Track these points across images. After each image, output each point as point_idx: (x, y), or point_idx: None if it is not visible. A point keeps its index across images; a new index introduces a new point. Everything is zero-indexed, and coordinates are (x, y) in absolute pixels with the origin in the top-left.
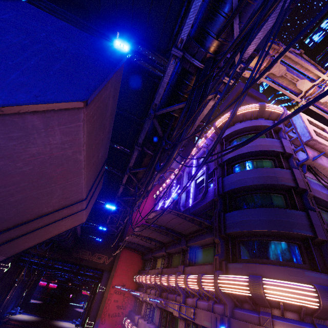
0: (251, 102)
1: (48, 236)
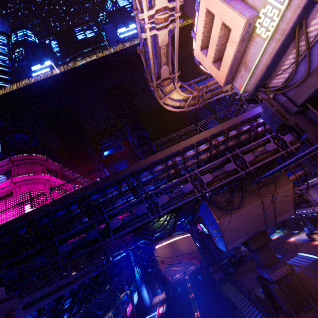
0: (192, 2)
1: (289, 199)
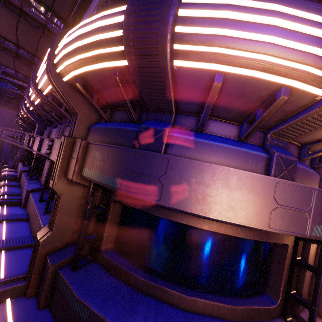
0: None
1: None
